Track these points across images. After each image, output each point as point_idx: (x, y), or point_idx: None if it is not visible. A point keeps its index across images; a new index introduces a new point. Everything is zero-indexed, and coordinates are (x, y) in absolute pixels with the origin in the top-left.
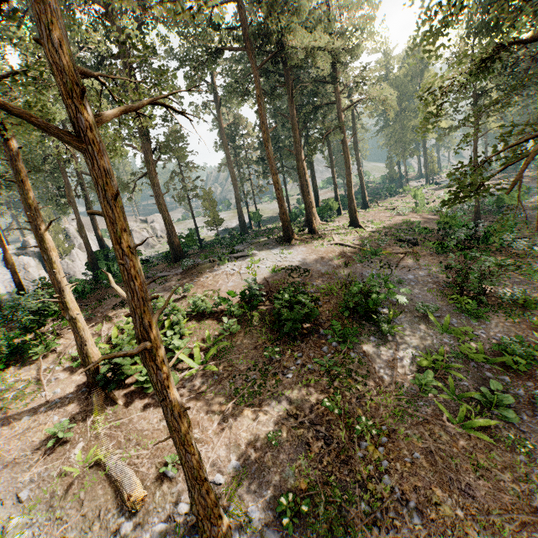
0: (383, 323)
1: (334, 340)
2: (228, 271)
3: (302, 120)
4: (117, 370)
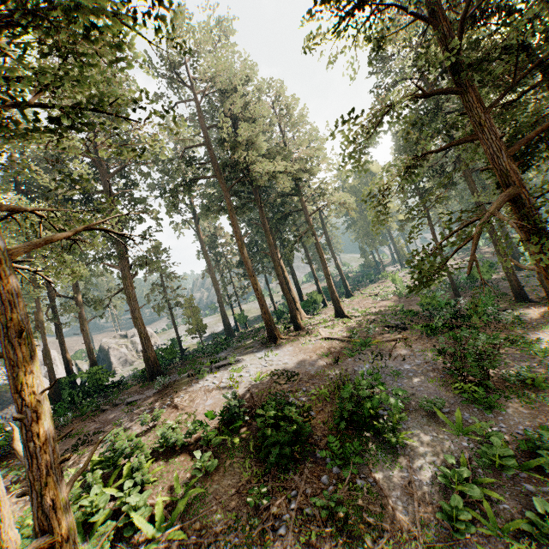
0: (388, 430)
1: (333, 463)
2: (207, 385)
3: (274, 226)
4: None
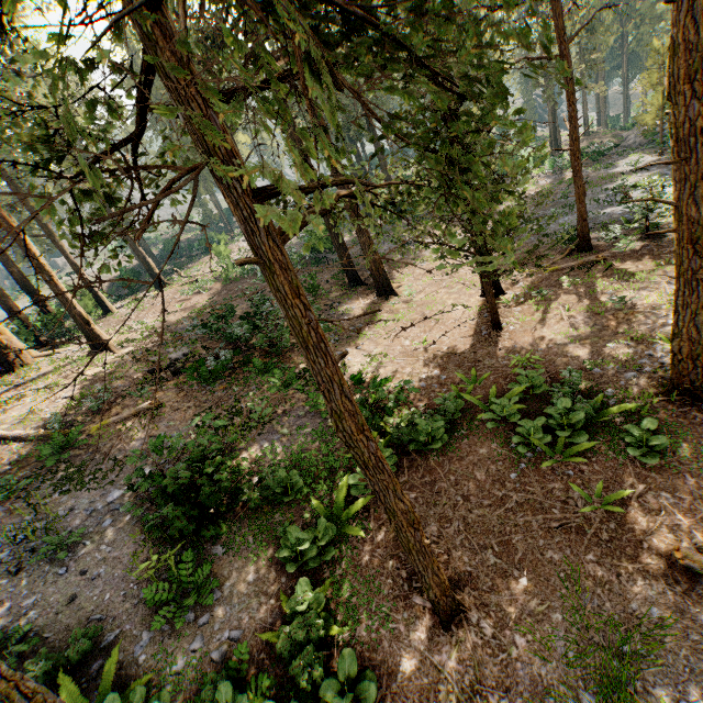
0: None
1: None
2: None
3: None
4: None
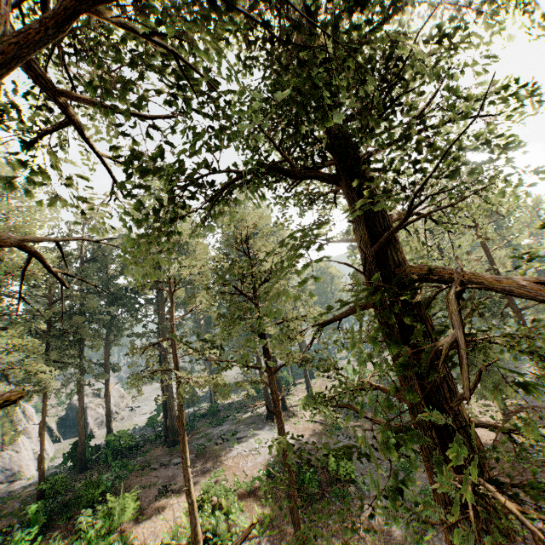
0: (361, 483)
1: (337, 500)
2: (241, 452)
3: None
4: (215, 543)
